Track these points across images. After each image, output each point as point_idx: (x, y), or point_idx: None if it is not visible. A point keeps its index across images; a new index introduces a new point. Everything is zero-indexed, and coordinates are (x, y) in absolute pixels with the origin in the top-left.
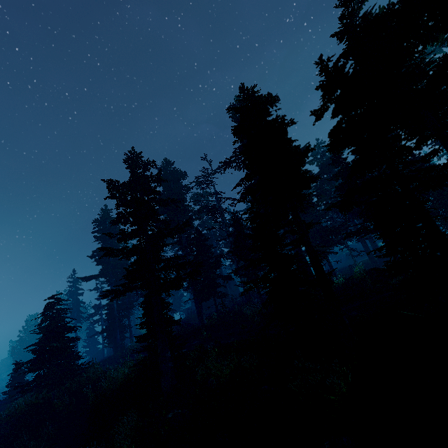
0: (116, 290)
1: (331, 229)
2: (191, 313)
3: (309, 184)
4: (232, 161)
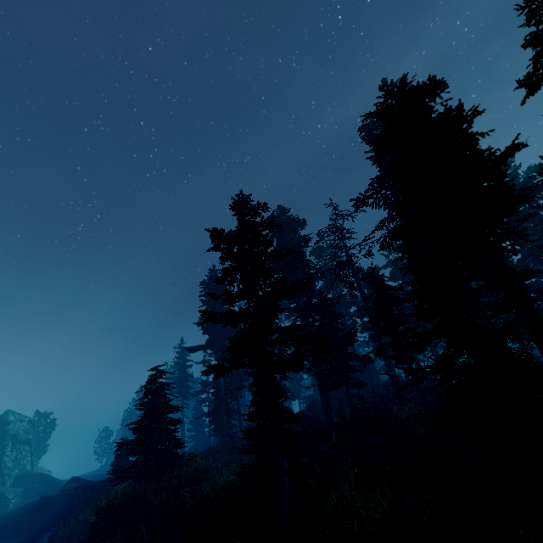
0: (219, 366)
1: (541, 289)
2: (313, 403)
3: (515, 207)
4: (367, 196)
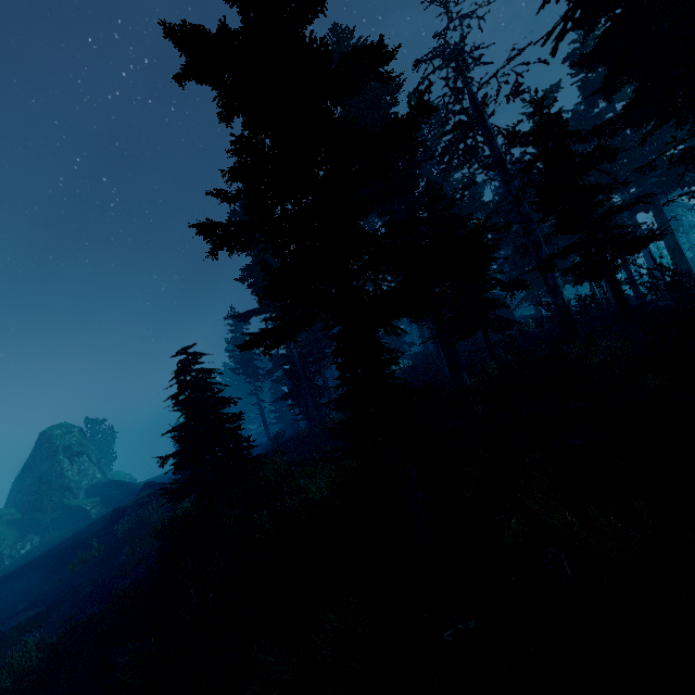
0: (269, 331)
1: None
2: None
3: None
4: None
